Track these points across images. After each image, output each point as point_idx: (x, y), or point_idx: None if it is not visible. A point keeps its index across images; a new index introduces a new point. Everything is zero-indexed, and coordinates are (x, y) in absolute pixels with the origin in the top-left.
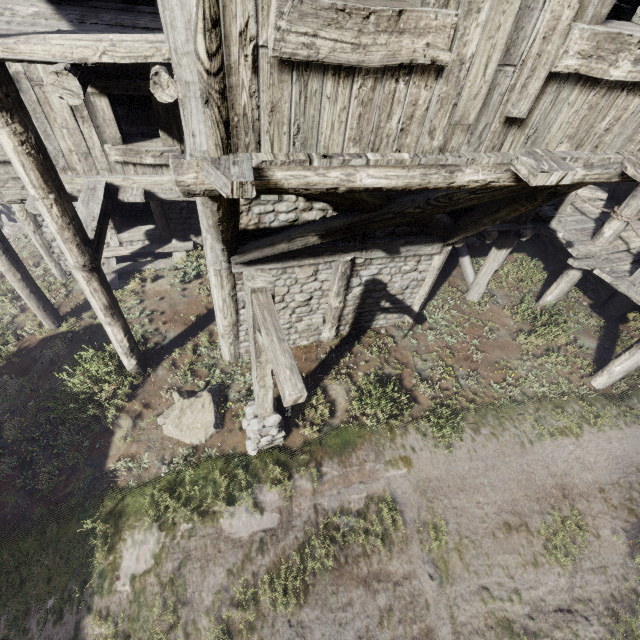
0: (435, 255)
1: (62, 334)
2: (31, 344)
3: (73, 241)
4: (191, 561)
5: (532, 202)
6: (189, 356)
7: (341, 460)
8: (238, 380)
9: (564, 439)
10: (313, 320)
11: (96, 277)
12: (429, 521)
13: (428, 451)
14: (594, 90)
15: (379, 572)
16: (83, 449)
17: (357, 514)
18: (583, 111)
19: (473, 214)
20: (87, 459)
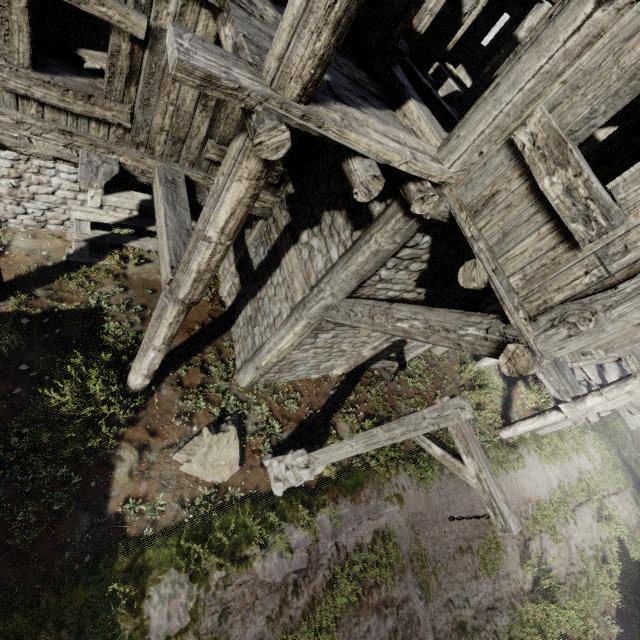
0: None
1: (7, 315)
2: None
3: (206, 281)
4: (232, 615)
5: None
6: (197, 374)
7: (354, 500)
8: (255, 410)
9: None
10: (338, 362)
11: (188, 309)
12: (417, 551)
13: (414, 490)
14: None
15: (387, 600)
16: (71, 487)
17: (370, 550)
18: None
19: None
20: (79, 501)
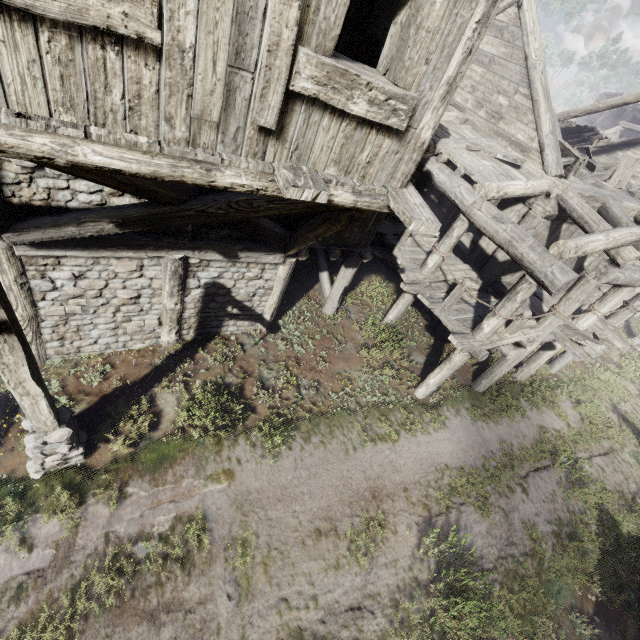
0: (280, 265)
1: None
2: None
3: None
4: None
5: (339, 223)
6: None
7: (153, 478)
8: None
9: (383, 444)
10: (145, 321)
11: None
12: (240, 536)
13: (254, 462)
14: (345, 121)
15: (171, 601)
16: None
17: (158, 538)
18: (340, 139)
19: (302, 228)
20: None
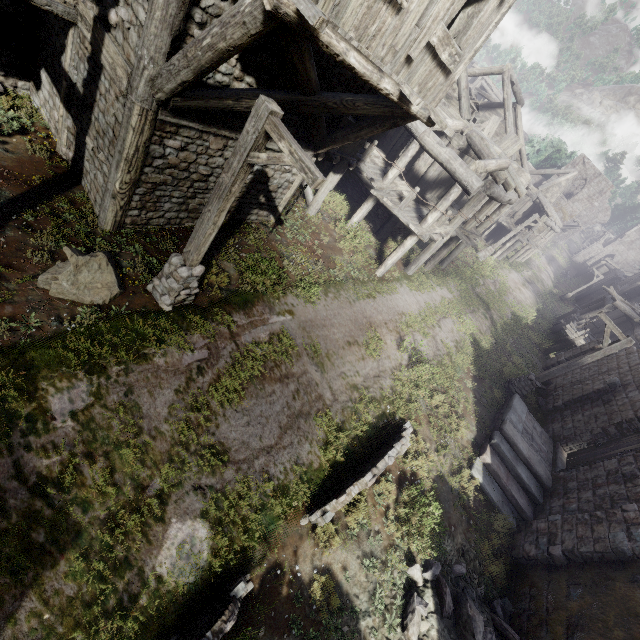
0: None
1: None
2: None
3: None
4: (137, 389)
5: (382, 127)
6: (49, 221)
7: (246, 312)
8: (127, 250)
9: (369, 299)
10: (206, 200)
11: None
12: (310, 343)
13: (302, 305)
14: (434, 62)
15: (287, 373)
16: None
17: (266, 343)
18: (427, 72)
19: (343, 131)
20: None
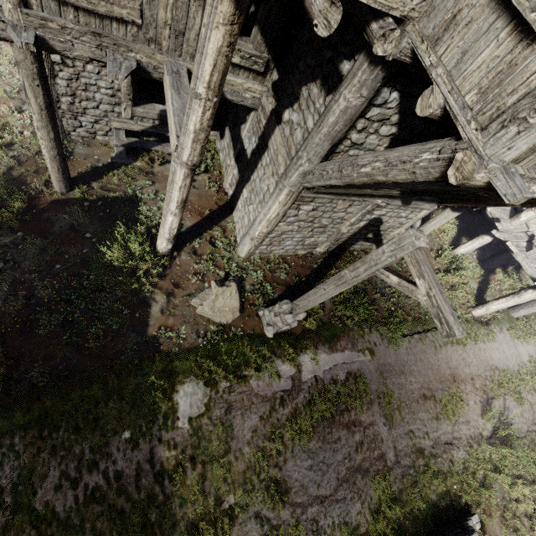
0: (424, 209)
1: (75, 200)
2: (40, 204)
3: (202, 142)
4: (234, 410)
5: None
6: (207, 247)
7: (331, 347)
8: (252, 275)
9: (458, 347)
10: (320, 238)
11: (192, 174)
12: (384, 391)
13: (384, 346)
14: None
15: (355, 421)
16: (123, 316)
17: (343, 384)
18: None
19: None
20: (129, 325)
